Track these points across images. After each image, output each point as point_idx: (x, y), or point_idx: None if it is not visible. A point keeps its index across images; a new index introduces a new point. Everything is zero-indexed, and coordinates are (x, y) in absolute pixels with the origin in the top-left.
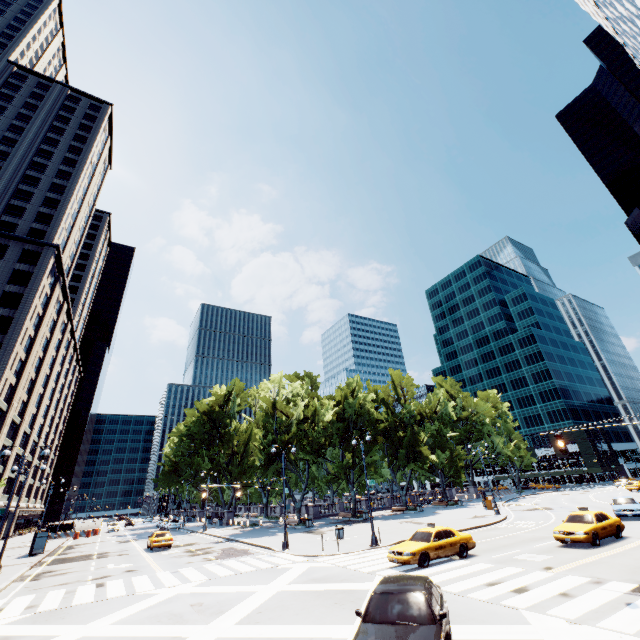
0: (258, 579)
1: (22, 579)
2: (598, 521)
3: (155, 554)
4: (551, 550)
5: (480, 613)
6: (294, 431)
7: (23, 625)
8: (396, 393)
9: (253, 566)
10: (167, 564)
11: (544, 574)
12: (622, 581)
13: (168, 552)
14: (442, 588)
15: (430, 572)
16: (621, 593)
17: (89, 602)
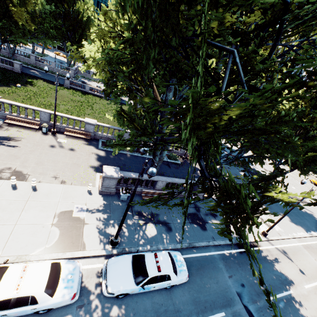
0: None
1: None
2: None
3: None
4: None
5: None
6: None
7: None
8: None
9: None
10: None
11: None
12: None
13: None
14: None
15: None
16: None
17: None
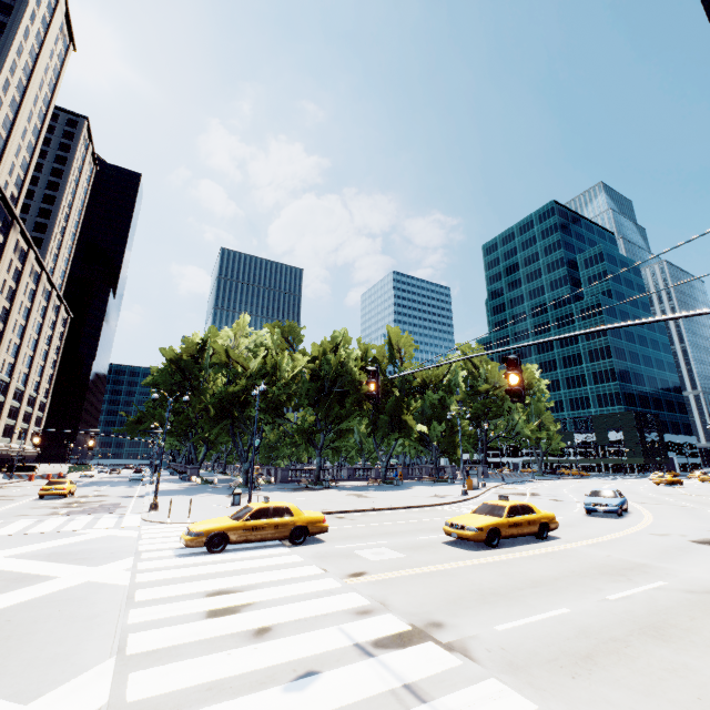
0: (4, 545)
1: None
2: (509, 515)
3: (31, 502)
4: (424, 546)
5: (45, 655)
6: (243, 384)
7: None
8: (389, 353)
9: (60, 527)
10: None
11: (326, 585)
12: (404, 615)
13: (49, 502)
14: (139, 591)
15: (202, 561)
16: (348, 644)
17: None
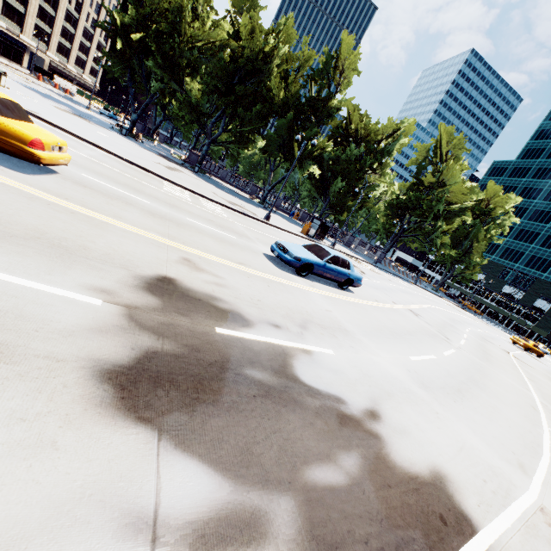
0: None
1: None
2: None
3: None
4: None
5: None
6: (133, 15)
7: None
8: (323, 67)
9: None
10: None
11: None
12: None
13: None
14: None
15: None
16: None
17: None
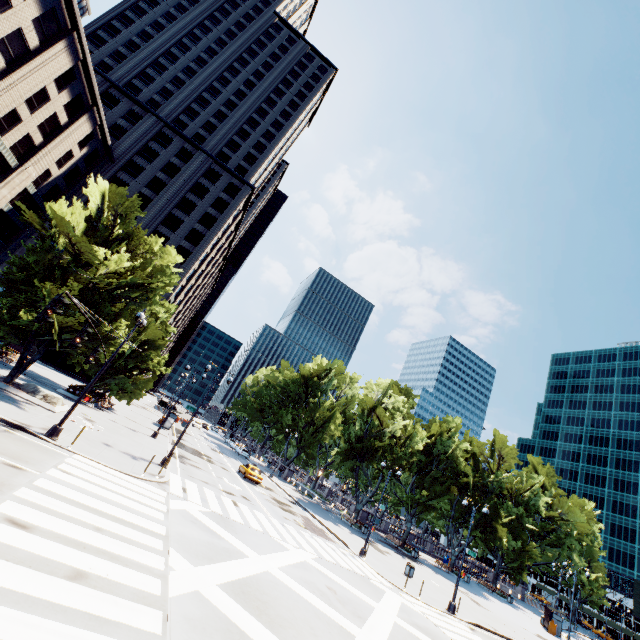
0: (363, 587)
1: (173, 455)
2: None
3: (250, 485)
4: None
5: None
6: (385, 443)
7: (214, 522)
8: (493, 457)
9: (346, 563)
10: (269, 508)
11: None
12: None
13: (259, 489)
14: None
15: None
16: None
17: (242, 523)
